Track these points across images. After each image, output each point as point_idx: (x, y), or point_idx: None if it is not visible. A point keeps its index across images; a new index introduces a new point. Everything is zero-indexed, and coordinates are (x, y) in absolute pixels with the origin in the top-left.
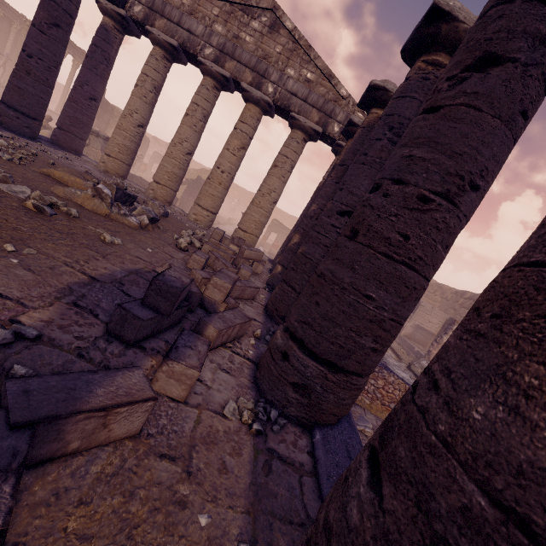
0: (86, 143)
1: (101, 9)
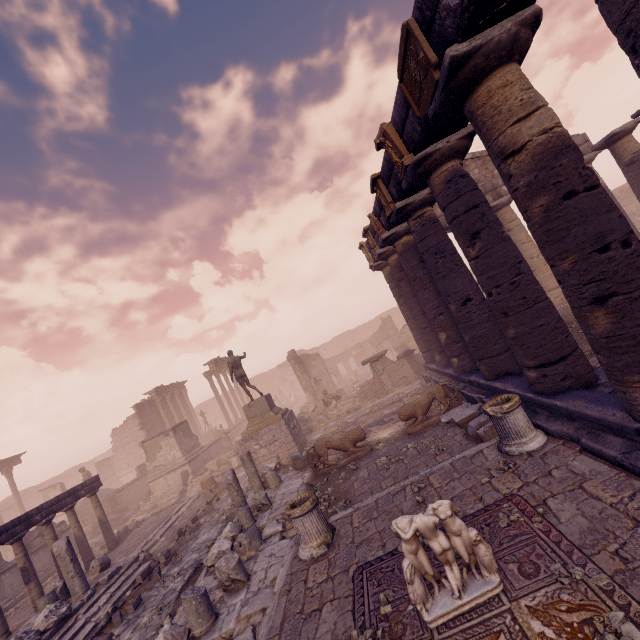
0: (382, 369)
1: (382, 266)
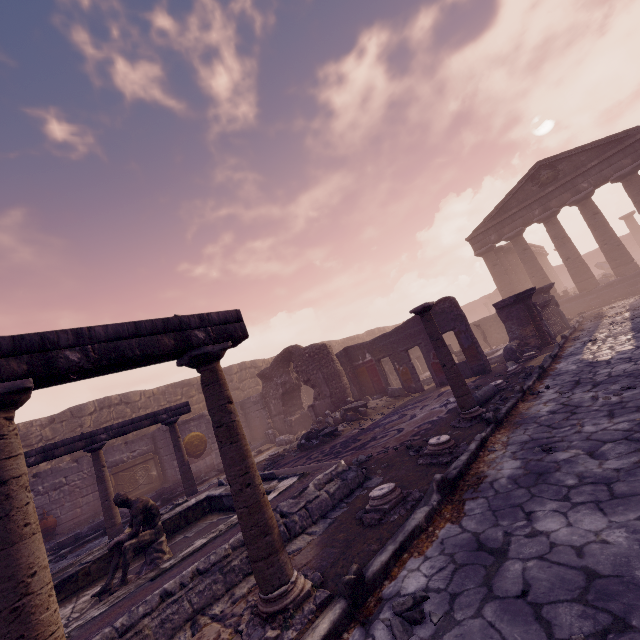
0: None
1: None
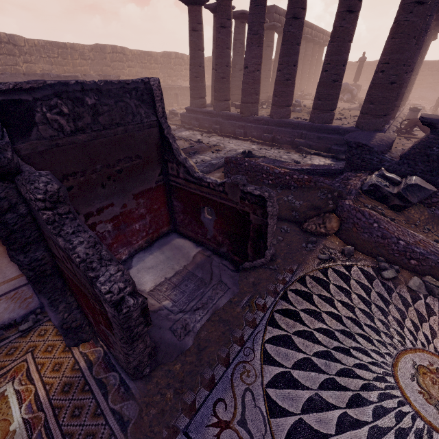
0: None
1: None
